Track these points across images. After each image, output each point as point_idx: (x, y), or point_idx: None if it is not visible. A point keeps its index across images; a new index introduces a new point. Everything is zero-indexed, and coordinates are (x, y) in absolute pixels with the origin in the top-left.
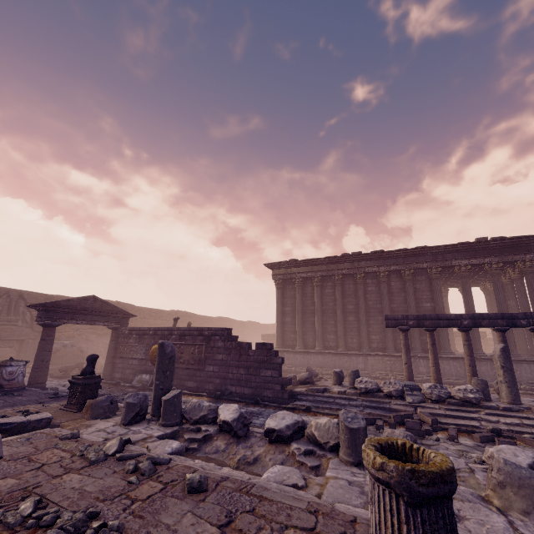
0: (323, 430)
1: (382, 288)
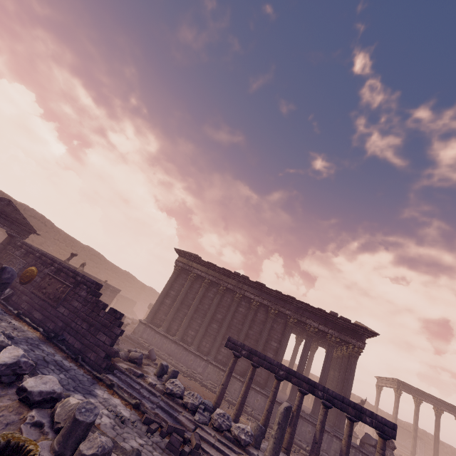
0: (65, 410)
1: (249, 313)
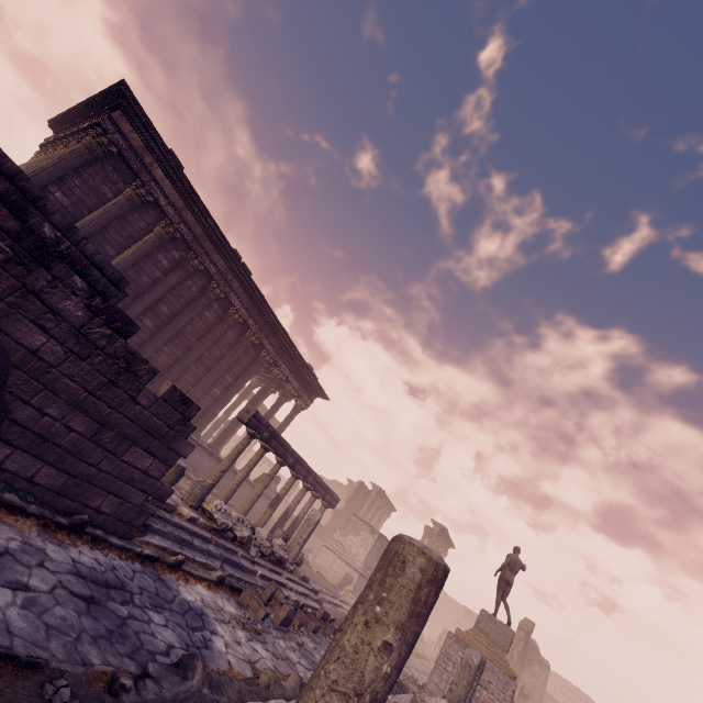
0: None
1: (221, 329)
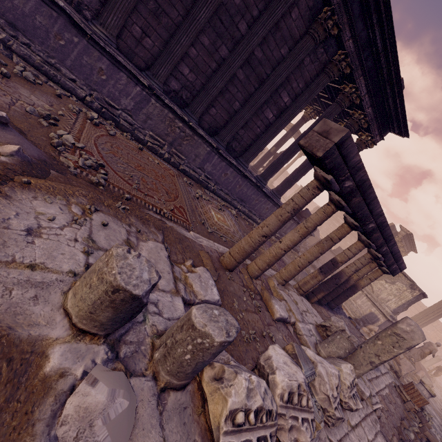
0: None
1: None
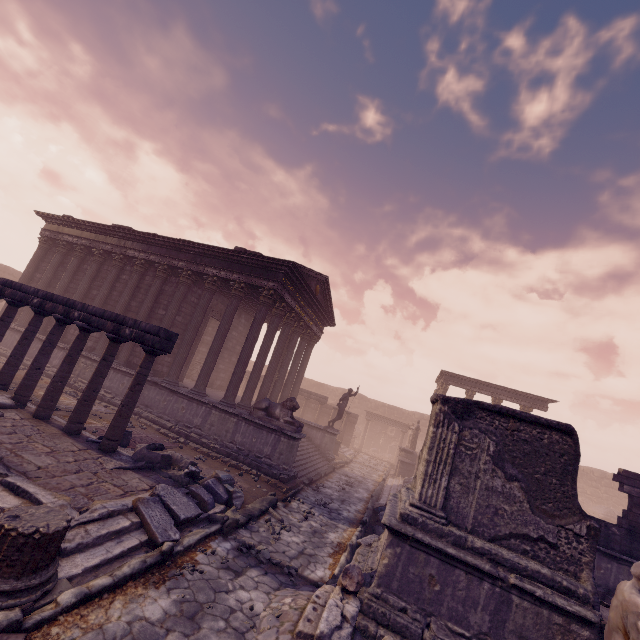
0: None
1: (130, 278)
